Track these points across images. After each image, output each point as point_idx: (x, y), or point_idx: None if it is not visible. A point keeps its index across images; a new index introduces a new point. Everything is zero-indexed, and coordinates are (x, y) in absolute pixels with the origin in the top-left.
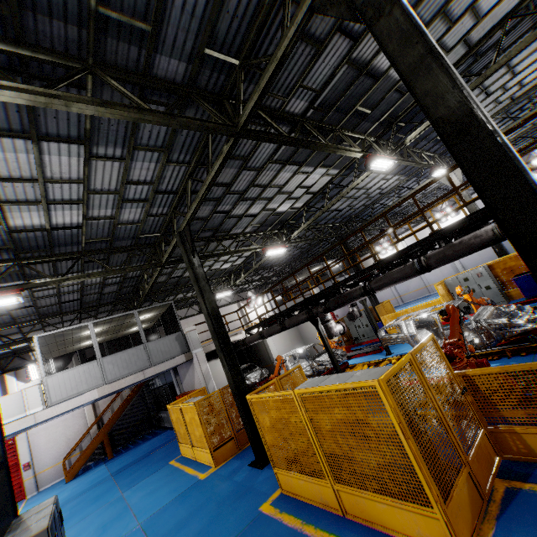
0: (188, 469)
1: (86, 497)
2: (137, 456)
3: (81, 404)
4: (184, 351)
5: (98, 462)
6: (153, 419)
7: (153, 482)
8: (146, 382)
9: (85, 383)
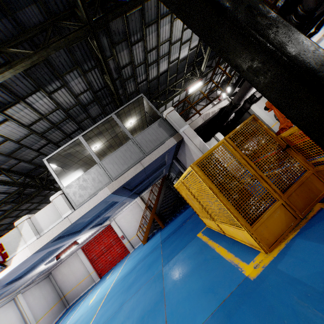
0: (218, 248)
1: (145, 263)
2: (175, 227)
3: (99, 202)
4: (171, 135)
5: (158, 230)
6: (182, 199)
7: (184, 259)
8: (167, 178)
9: (95, 185)
